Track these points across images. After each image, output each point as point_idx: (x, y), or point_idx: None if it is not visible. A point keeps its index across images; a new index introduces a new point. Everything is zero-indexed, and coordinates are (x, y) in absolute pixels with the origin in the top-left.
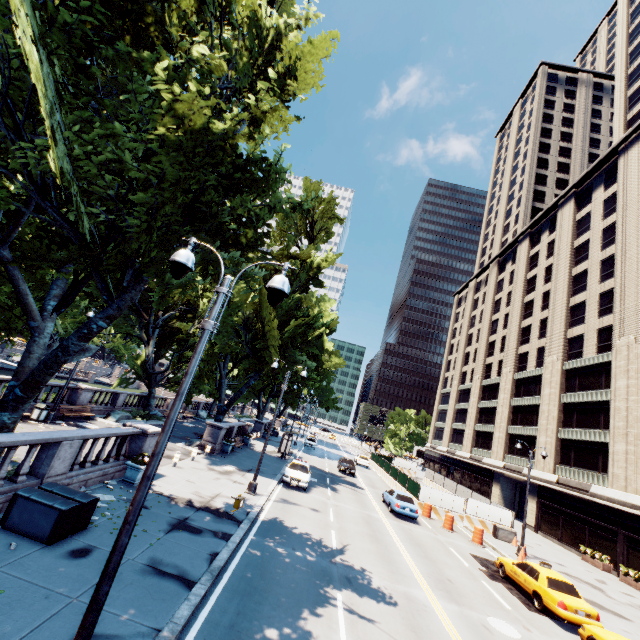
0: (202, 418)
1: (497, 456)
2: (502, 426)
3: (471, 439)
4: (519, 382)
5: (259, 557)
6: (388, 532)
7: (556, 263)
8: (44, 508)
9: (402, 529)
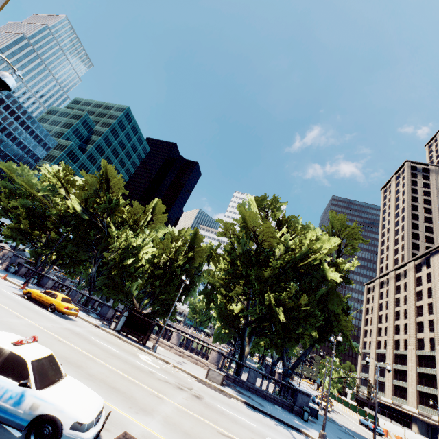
0: (237, 359)
1: (412, 405)
2: (413, 384)
3: (391, 390)
4: (420, 357)
5: (354, 435)
6: (377, 438)
7: (434, 288)
8: (313, 408)
9: (381, 438)
